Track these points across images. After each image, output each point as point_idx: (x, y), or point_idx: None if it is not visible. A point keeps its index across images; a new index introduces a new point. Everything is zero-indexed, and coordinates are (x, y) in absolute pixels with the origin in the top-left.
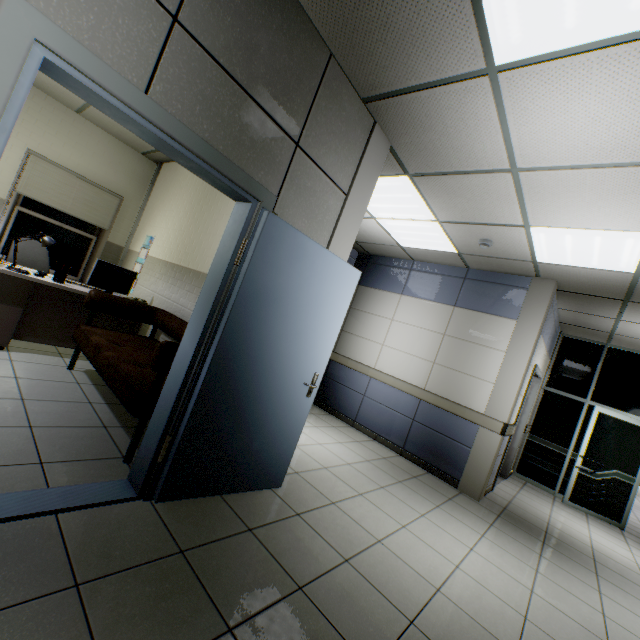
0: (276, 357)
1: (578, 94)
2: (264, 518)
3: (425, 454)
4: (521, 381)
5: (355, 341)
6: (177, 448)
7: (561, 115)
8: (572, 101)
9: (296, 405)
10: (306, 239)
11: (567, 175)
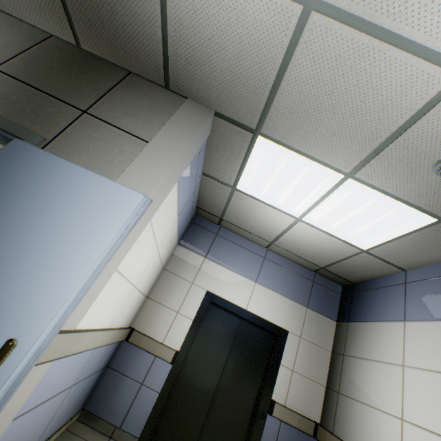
0: None
1: None
2: None
3: None
4: None
5: (357, 411)
6: None
7: None
8: None
9: None
10: (56, 159)
11: None
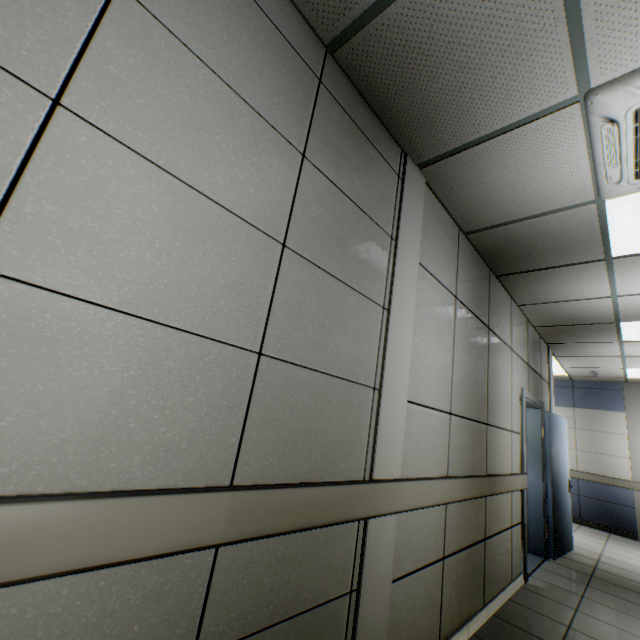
0: (560, 475)
1: None
2: (590, 563)
3: (600, 519)
4: None
5: None
6: (552, 530)
7: None
8: None
9: (567, 498)
10: (555, 415)
11: None
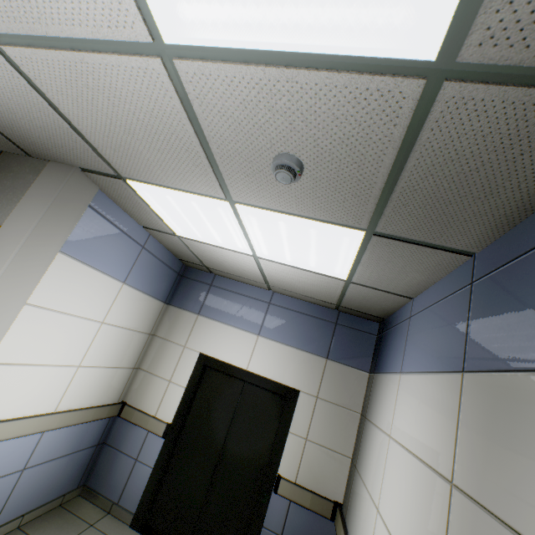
0: None
1: None
2: None
3: None
4: None
5: (359, 493)
6: None
7: None
8: None
9: None
10: None
11: None
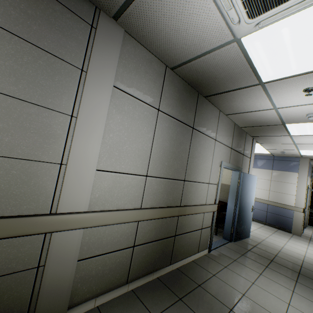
0: (246, 204)
1: (312, 138)
2: (254, 244)
3: (275, 223)
4: (305, 193)
5: None
6: (235, 229)
7: (308, 139)
8: (310, 138)
9: (250, 214)
10: (248, 175)
11: (310, 144)
